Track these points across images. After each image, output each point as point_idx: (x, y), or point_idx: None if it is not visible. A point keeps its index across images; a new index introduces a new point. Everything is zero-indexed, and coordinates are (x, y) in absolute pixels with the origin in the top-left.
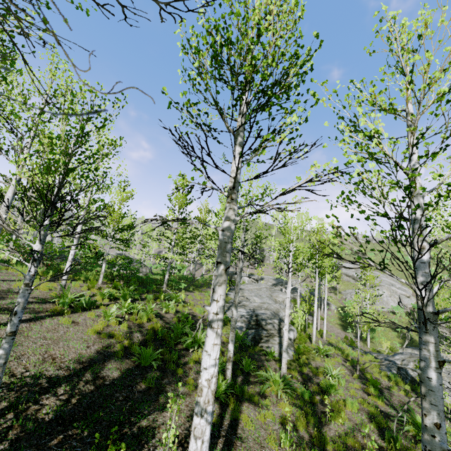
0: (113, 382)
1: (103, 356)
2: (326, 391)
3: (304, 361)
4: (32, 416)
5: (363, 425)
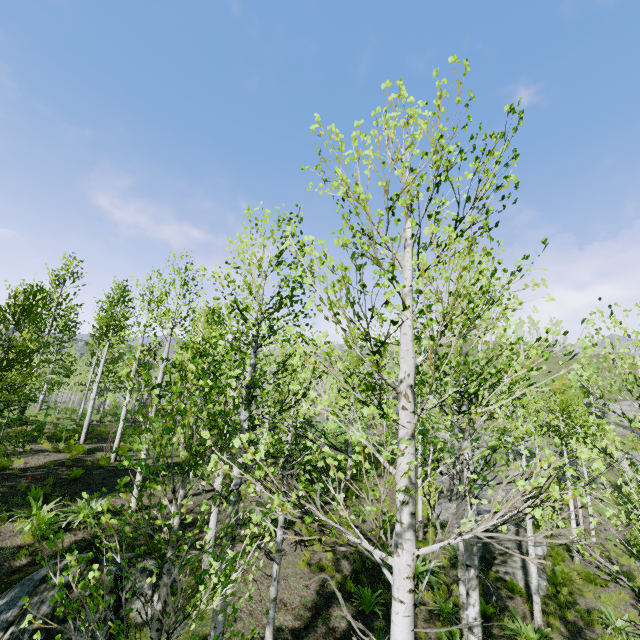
0: (345, 635)
1: (325, 600)
2: None
3: (565, 598)
4: None
5: None
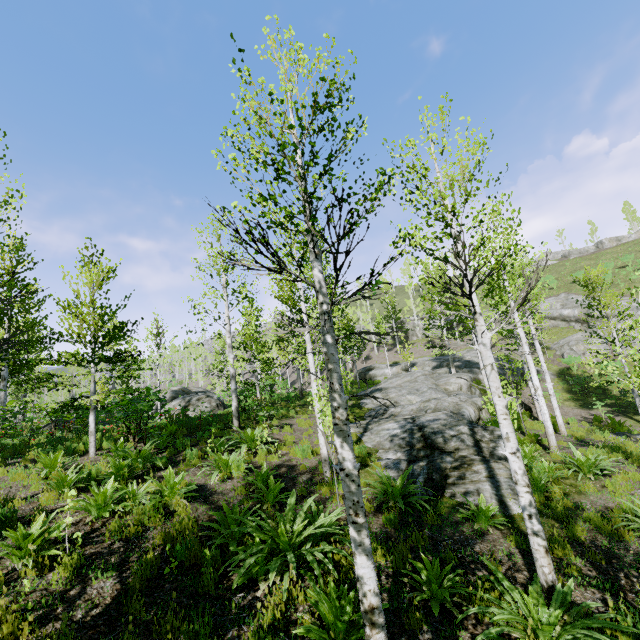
0: None
1: None
2: None
3: (562, 505)
4: None
5: None
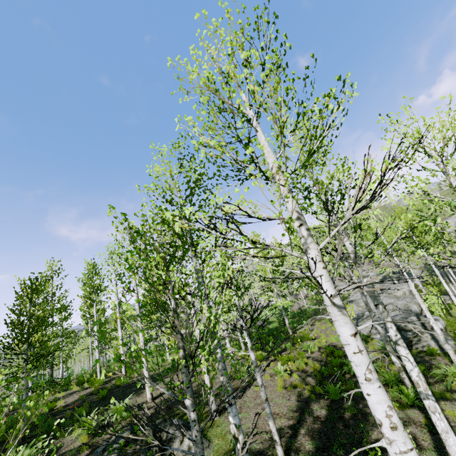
0: (327, 418)
1: (304, 403)
2: None
3: None
4: (303, 451)
5: None
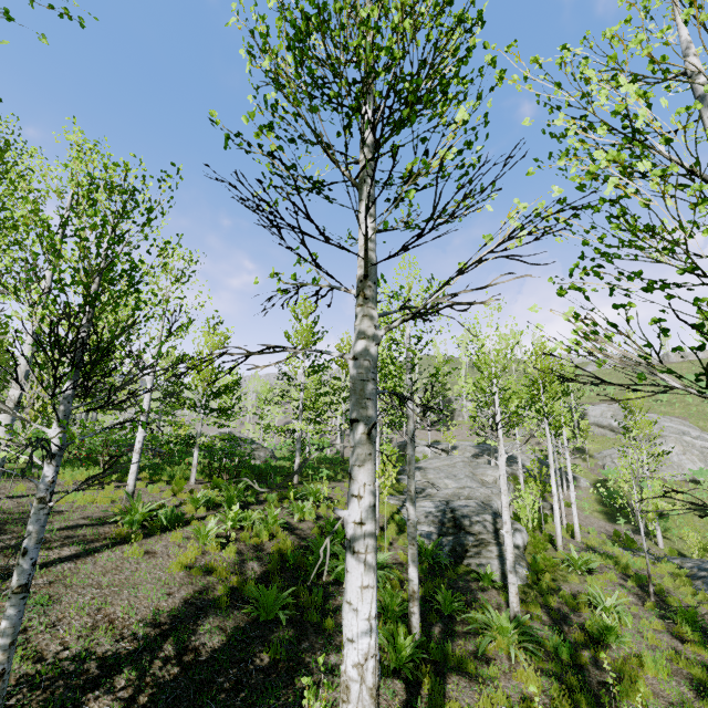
0: (213, 657)
1: (196, 609)
2: (600, 640)
3: (548, 586)
4: None
5: (687, 705)
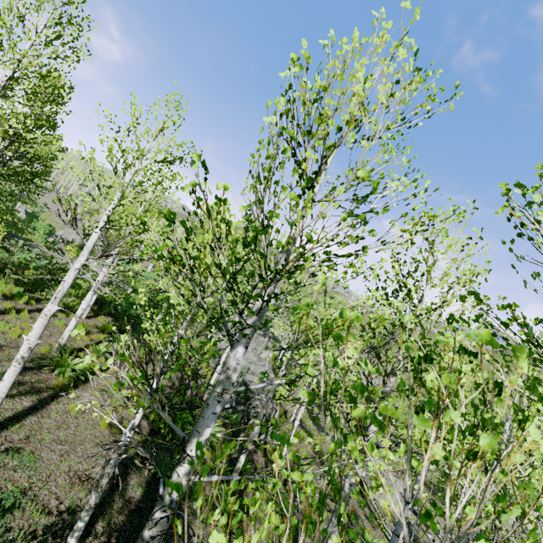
0: (139, 505)
1: (124, 467)
2: None
3: None
4: None
5: None
